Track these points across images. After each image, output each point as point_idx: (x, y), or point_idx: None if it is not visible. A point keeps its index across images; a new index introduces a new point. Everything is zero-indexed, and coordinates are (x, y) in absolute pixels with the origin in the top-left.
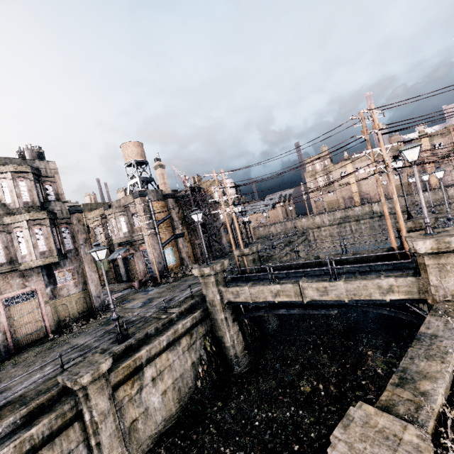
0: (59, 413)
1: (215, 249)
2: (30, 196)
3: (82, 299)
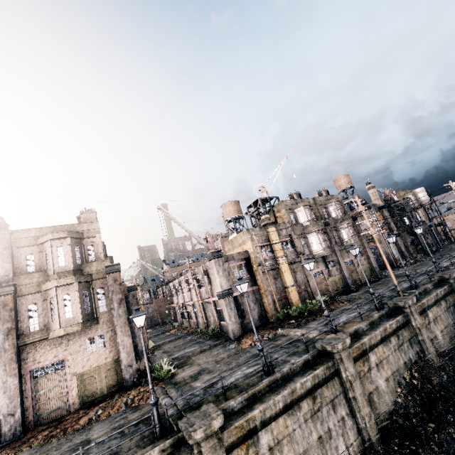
0: (448, 285)
1: (421, 247)
2: (341, 212)
3: (368, 268)
